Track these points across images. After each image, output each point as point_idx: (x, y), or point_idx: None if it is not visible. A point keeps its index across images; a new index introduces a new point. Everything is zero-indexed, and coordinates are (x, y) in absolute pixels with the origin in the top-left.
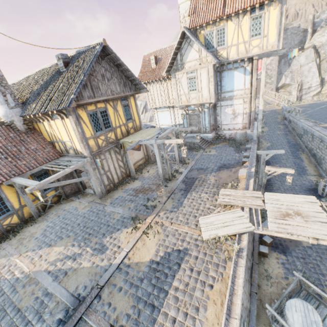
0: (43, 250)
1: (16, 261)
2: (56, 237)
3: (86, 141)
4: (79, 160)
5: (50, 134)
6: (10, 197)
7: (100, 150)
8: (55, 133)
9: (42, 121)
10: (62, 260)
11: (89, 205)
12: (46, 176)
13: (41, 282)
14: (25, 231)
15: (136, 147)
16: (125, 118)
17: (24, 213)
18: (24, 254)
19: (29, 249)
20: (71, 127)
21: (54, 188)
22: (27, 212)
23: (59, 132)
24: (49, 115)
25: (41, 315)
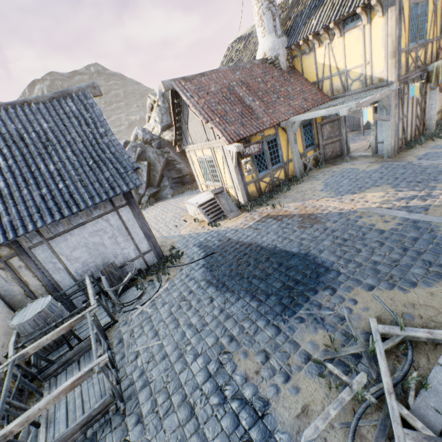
0: (348, 196)
1: (317, 203)
2: (356, 187)
3: (399, 54)
4: (381, 88)
5: (319, 68)
6: (282, 145)
7: (407, 77)
8: (334, 61)
9: (317, 47)
10: (399, 201)
11: (373, 164)
12: (309, 128)
13: (387, 214)
14: (295, 187)
15: (441, 86)
16: (440, 26)
17: (288, 170)
18: (322, 199)
19: (324, 196)
20: (380, 33)
21: (313, 148)
22: (290, 170)
23: (344, 55)
24: (339, 28)
25: (433, 234)
